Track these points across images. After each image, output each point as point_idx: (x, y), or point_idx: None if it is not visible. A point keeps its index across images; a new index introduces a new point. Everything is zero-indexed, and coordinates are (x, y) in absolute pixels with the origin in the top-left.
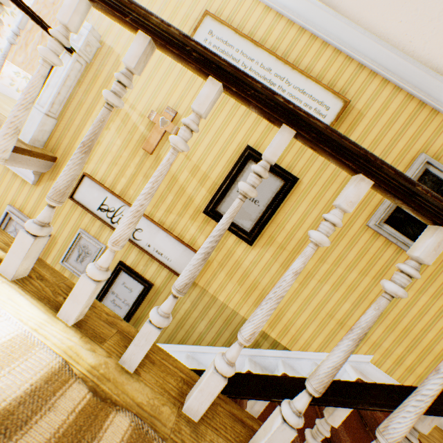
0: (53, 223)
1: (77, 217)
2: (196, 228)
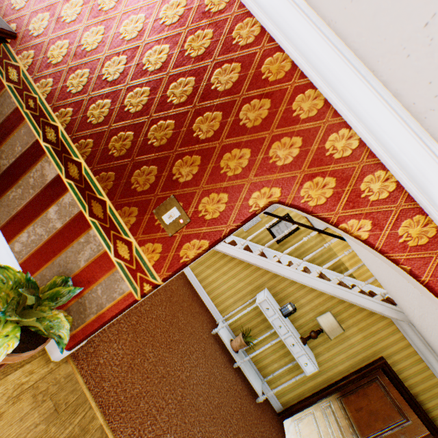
0: None
1: None
2: None
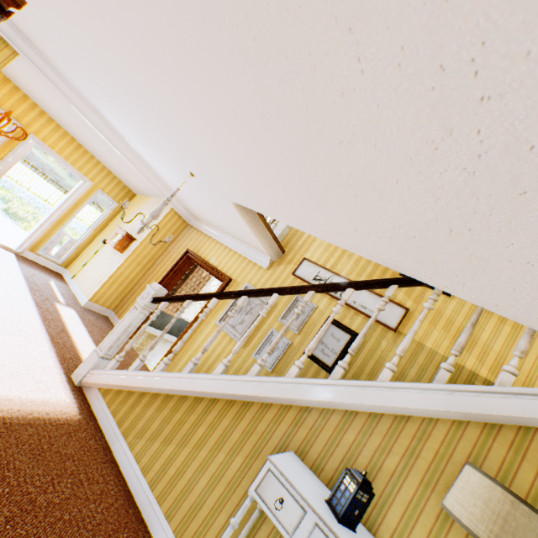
0: None
1: None
2: None
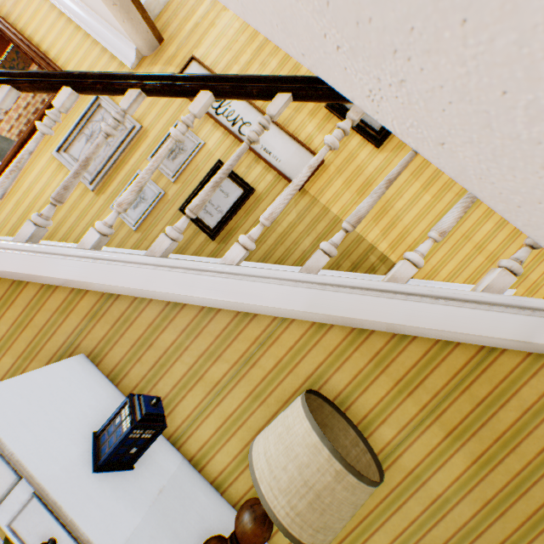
0: (147, 114)
1: (175, 109)
2: (314, 126)
